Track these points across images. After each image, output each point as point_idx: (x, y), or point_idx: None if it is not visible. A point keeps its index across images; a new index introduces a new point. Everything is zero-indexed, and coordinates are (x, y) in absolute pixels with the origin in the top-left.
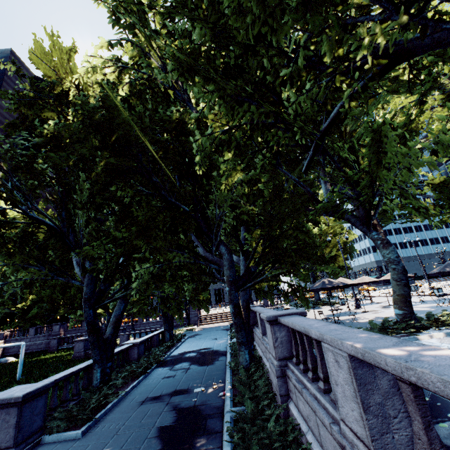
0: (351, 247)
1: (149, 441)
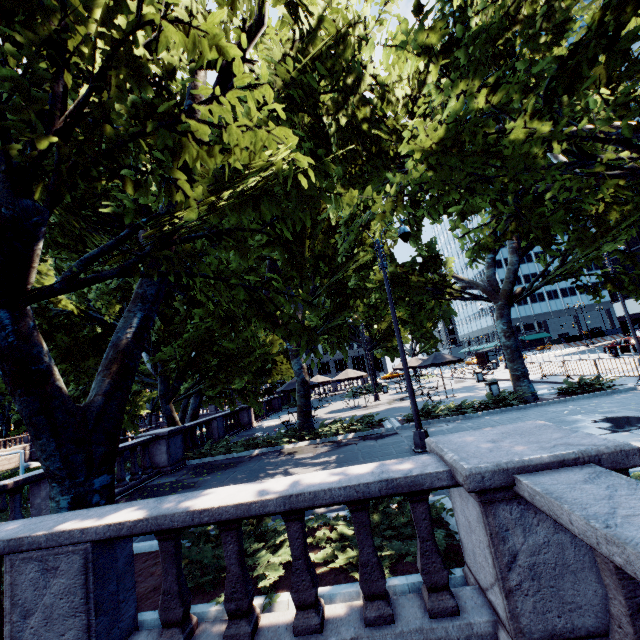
0: (448, 310)
1: None
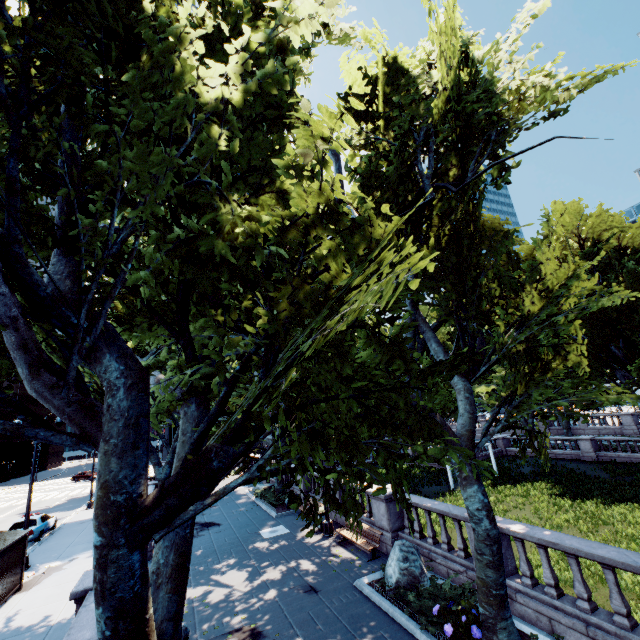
0: None
1: None
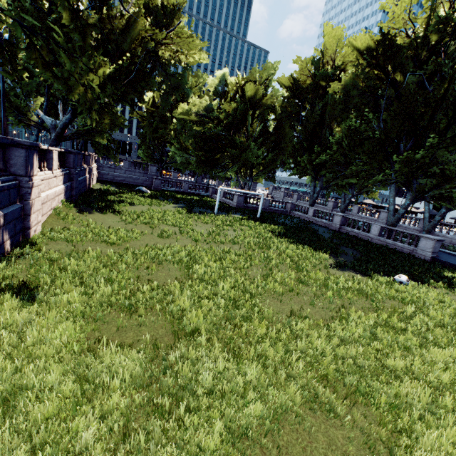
0: None
1: None
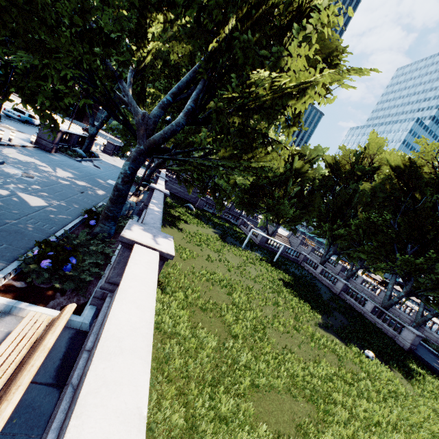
0: None
1: (435, 357)
